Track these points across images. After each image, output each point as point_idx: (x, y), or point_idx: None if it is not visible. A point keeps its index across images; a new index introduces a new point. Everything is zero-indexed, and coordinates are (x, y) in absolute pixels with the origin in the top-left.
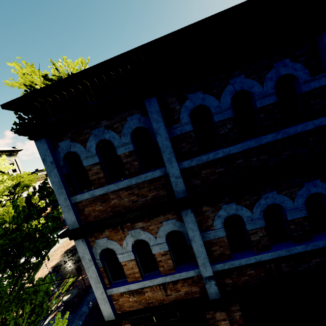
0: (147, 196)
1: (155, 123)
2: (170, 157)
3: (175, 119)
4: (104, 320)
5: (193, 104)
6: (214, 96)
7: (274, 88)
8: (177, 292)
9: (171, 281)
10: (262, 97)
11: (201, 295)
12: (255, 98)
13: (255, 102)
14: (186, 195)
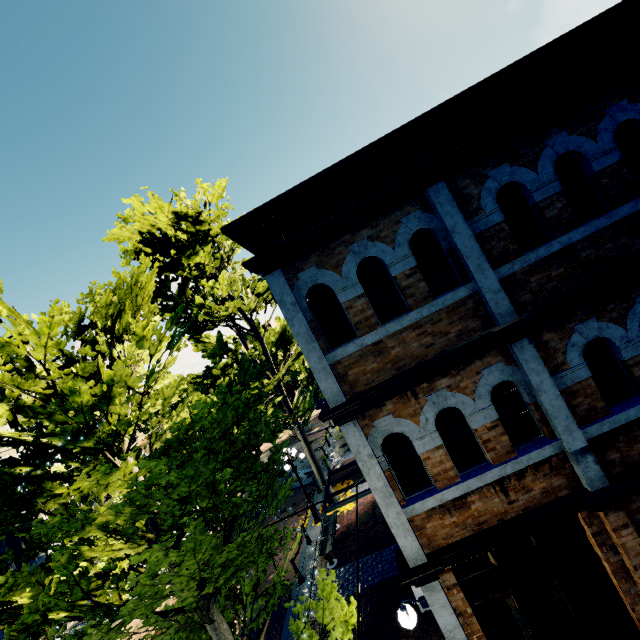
0: (449, 333)
1: (448, 218)
2: (480, 264)
3: (474, 209)
4: (407, 568)
5: (498, 184)
6: (527, 167)
7: (614, 142)
8: (526, 492)
9: (513, 475)
10: (599, 156)
11: (571, 490)
12: (589, 159)
13: (590, 165)
14: (515, 318)
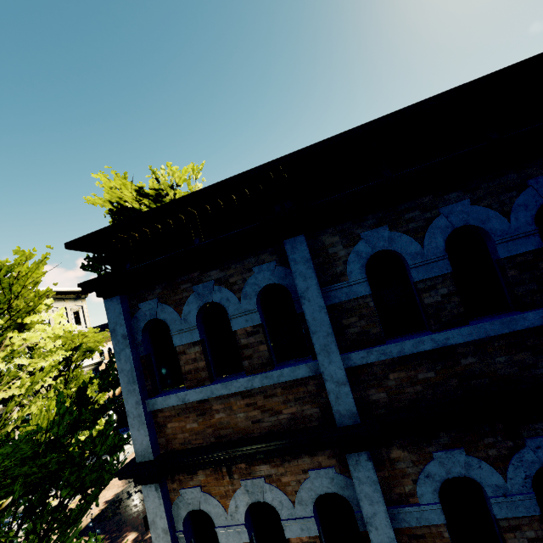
0: (281, 413)
1: (300, 280)
2: (327, 343)
3: (337, 273)
4: None
5: (371, 248)
6: (411, 234)
7: (534, 224)
8: None
9: None
10: (509, 238)
11: None
12: (494, 241)
13: (495, 248)
14: (357, 422)
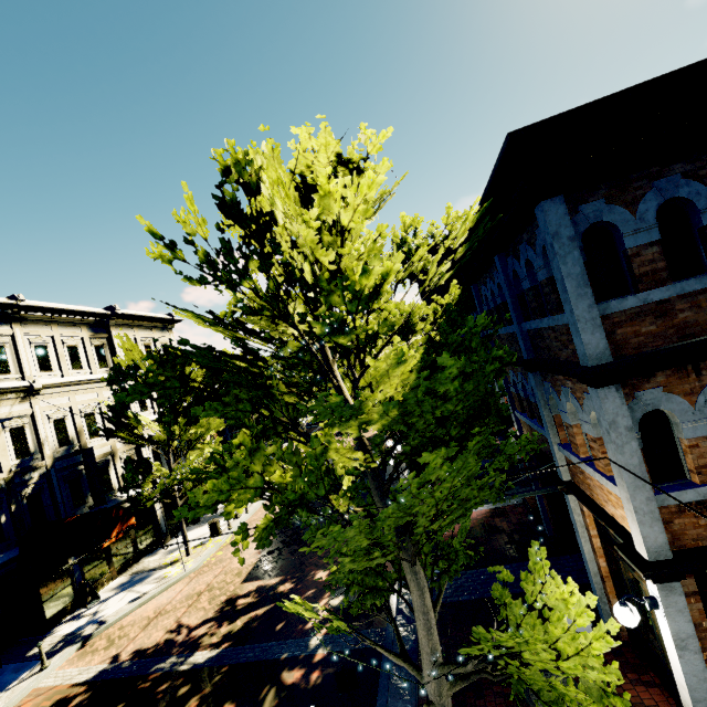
0: None
1: None
2: None
3: None
4: (643, 560)
5: None
6: None
7: None
8: None
9: None
10: None
11: None
12: None
13: None
14: None
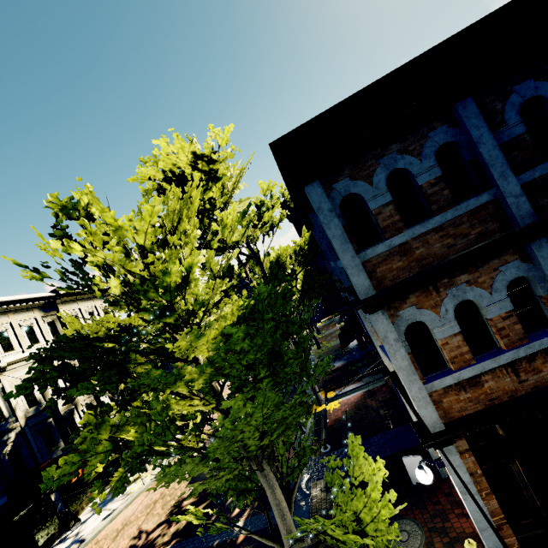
0: (470, 235)
1: (474, 130)
2: (503, 171)
3: (497, 122)
4: (426, 434)
5: (521, 98)
6: None
7: None
8: (536, 373)
9: (524, 358)
10: None
11: None
12: None
13: None
14: (535, 219)
